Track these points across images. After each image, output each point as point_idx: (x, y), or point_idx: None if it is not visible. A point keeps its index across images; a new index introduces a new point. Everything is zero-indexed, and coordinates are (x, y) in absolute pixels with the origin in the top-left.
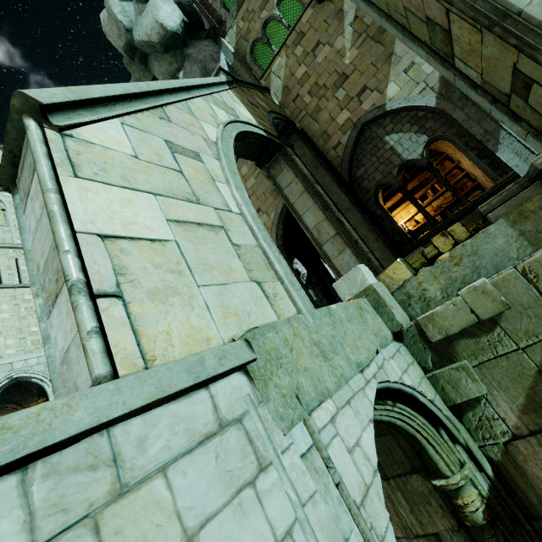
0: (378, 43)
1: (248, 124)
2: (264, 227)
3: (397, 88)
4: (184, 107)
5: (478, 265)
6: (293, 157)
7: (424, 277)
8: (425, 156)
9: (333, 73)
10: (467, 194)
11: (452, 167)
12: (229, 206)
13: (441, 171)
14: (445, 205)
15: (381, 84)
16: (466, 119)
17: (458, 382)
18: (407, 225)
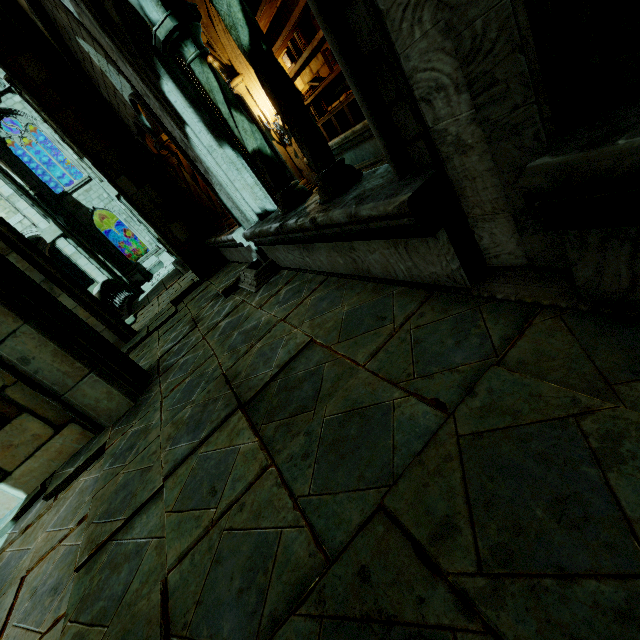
0: None
1: None
2: None
3: None
4: None
5: None
6: None
7: None
8: (150, 125)
9: None
10: None
11: None
12: None
13: None
14: (315, 91)
15: None
16: (144, 93)
17: None
18: None
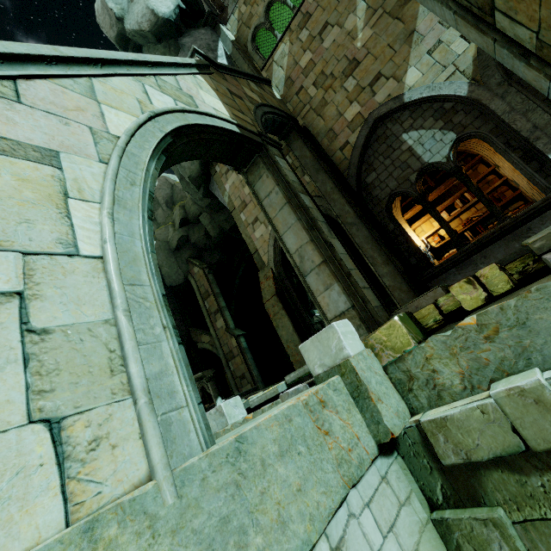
0: (397, 19)
1: (210, 116)
2: (151, 277)
3: (419, 74)
4: (77, 84)
5: (527, 345)
6: (276, 159)
7: (435, 350)
8: (452, 158)
9: (342, 59)
10: (505, 205)
11: (487, 172)
12: (78, 243)
13: (473, 177)
14: (477, 218)
15: (399, 69)
16: (507, 111)
17: (486, 545)
18: (430, 241)
